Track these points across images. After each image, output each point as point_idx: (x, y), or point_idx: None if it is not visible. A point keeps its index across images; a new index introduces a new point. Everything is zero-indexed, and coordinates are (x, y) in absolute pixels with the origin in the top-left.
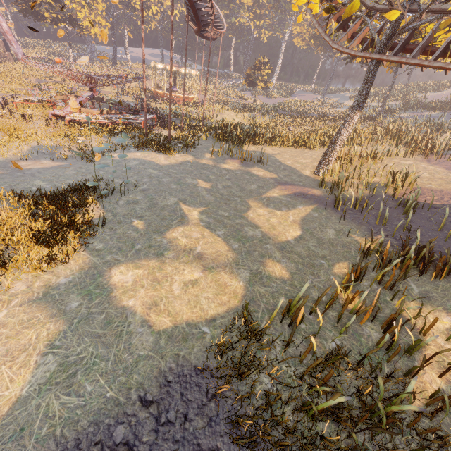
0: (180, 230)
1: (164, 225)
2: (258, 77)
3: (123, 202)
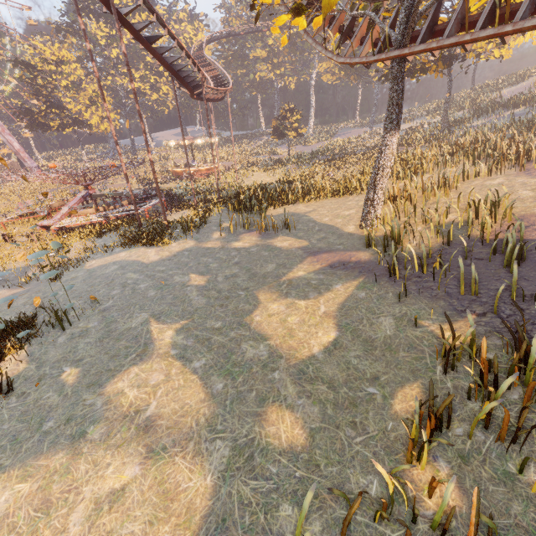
0: (132, 374)
1: (110, 369)
2: (287, 126)
3: (64, 338)
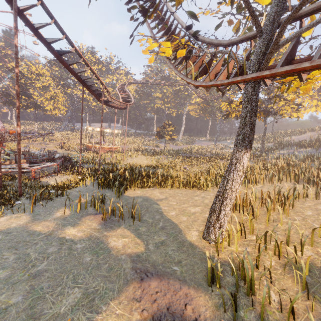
0: None
1: None
2: (165, 132)
3: None
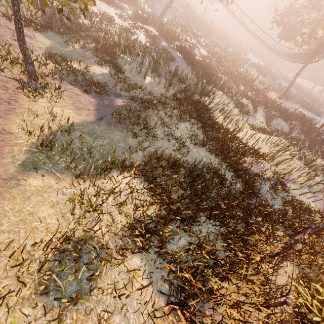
0: None
1: None
2: None
3: None
